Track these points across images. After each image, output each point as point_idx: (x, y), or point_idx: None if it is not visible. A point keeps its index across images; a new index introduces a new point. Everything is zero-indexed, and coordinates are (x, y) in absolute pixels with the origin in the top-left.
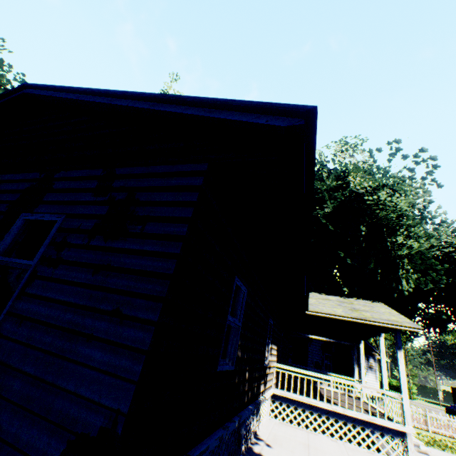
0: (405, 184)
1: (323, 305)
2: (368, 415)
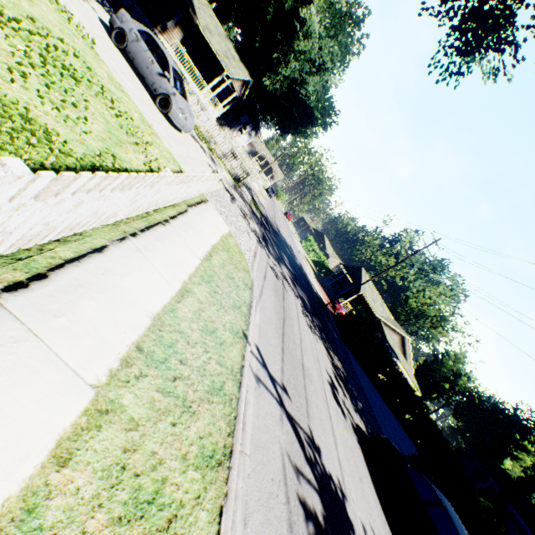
0: (314, 36)
1: (218, 43)
2: (193, 82)
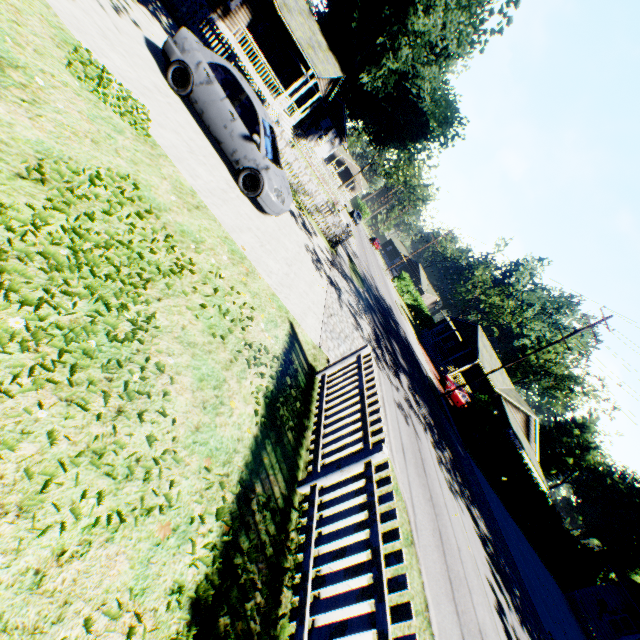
0: (439, 9)
1: (299, 27)
2: (265, 87)
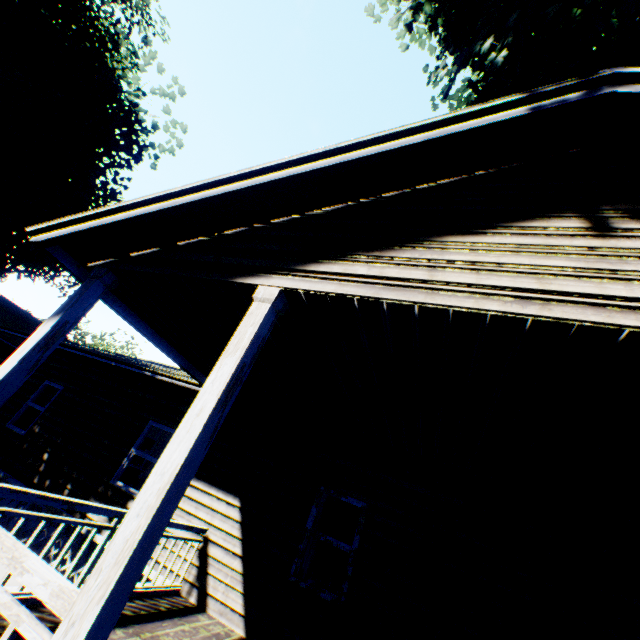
0: None
1: None
2: None
